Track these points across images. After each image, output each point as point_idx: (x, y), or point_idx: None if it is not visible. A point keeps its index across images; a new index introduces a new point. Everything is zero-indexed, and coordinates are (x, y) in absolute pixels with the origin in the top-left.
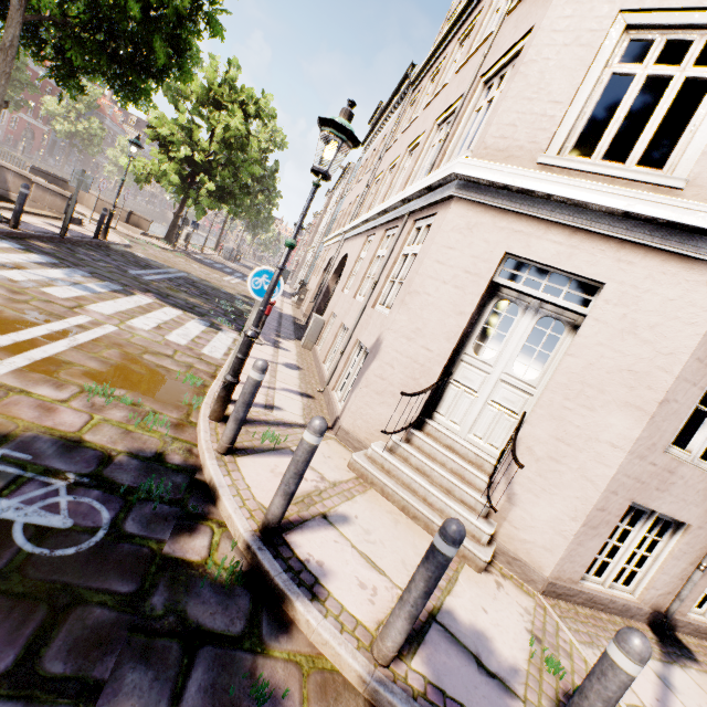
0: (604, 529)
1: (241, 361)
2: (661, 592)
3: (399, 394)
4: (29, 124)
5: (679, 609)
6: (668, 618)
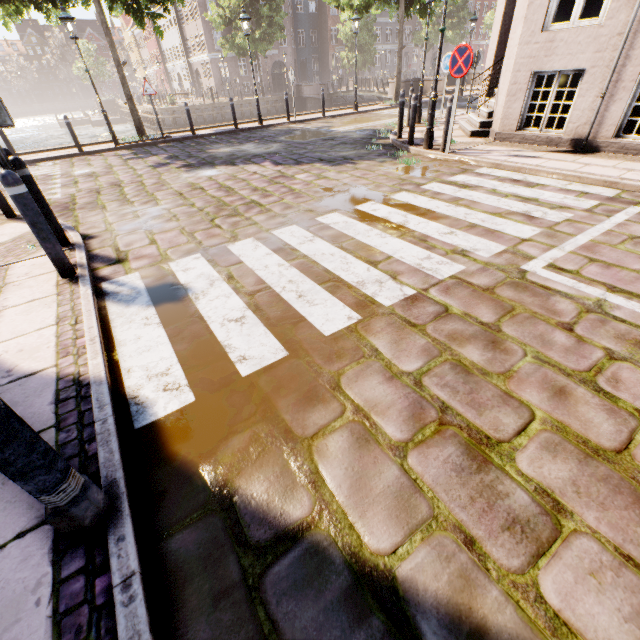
0: (520, 95)
1: (419, 97)
2: (578, 125)
3: (485, 84)
4: (478, 47)
5: (601, 134)
6: (584, 140)
